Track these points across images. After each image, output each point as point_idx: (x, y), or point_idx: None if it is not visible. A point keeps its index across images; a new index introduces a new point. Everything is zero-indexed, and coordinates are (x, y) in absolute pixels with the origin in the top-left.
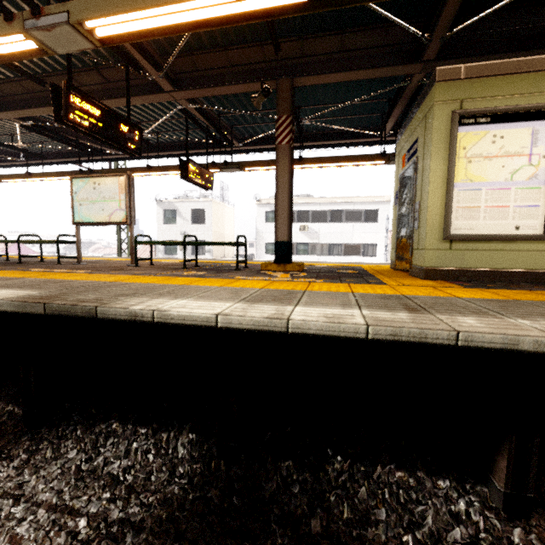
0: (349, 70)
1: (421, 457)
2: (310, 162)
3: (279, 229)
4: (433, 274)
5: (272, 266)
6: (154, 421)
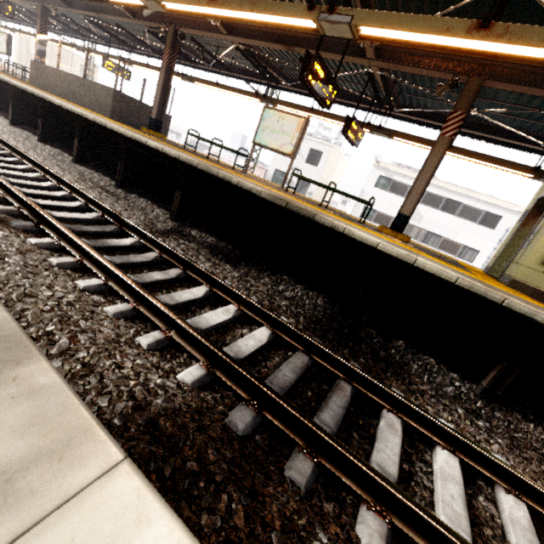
0: (543, 88)
1: (446, 363)
2: (458, 152)
3: (407, 204)
4: (517, 285)
5: (387, 230)
6: (304, 285)
